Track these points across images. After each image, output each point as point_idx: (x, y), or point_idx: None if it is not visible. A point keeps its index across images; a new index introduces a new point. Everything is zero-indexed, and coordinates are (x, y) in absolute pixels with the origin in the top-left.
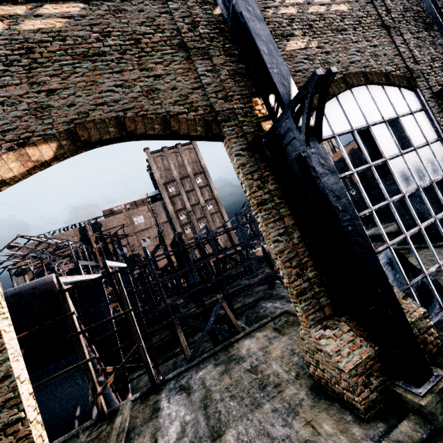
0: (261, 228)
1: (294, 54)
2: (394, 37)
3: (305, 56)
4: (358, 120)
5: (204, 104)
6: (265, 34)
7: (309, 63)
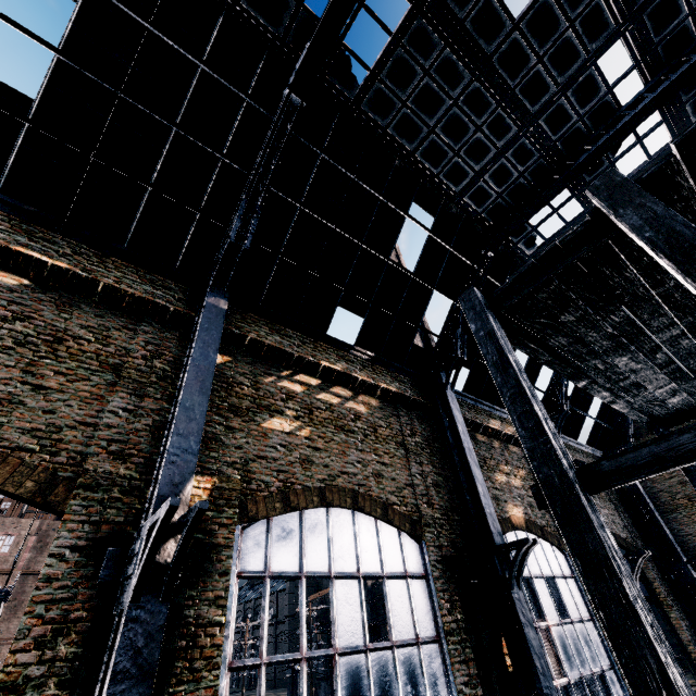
0: None
1: (270, 434)
2: (412, 463)
3: (284, 442)
4: (317, 560)
5: (78, 450)
6: (199, 410)
7: (284, 452)
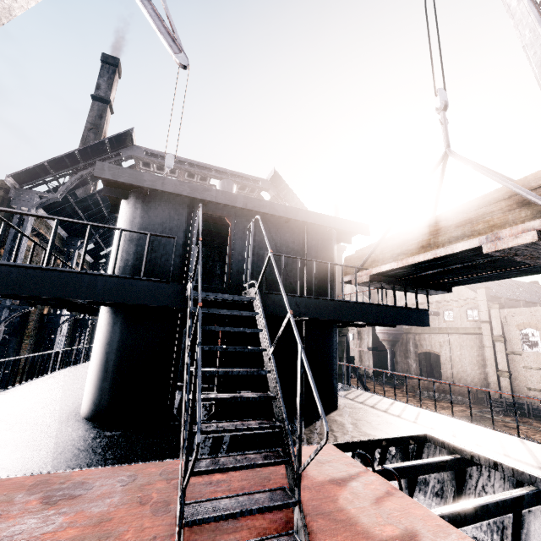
0: (24, 345)
1: None
2: None
3: None
4: None
5: None
6: None
7: None
